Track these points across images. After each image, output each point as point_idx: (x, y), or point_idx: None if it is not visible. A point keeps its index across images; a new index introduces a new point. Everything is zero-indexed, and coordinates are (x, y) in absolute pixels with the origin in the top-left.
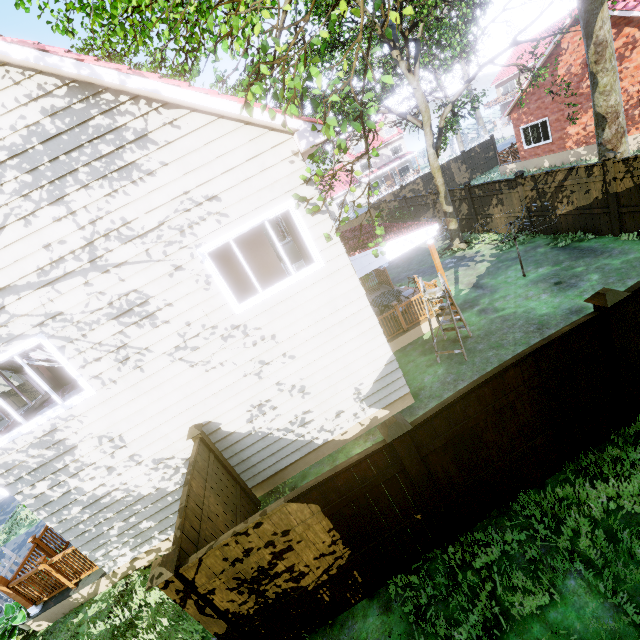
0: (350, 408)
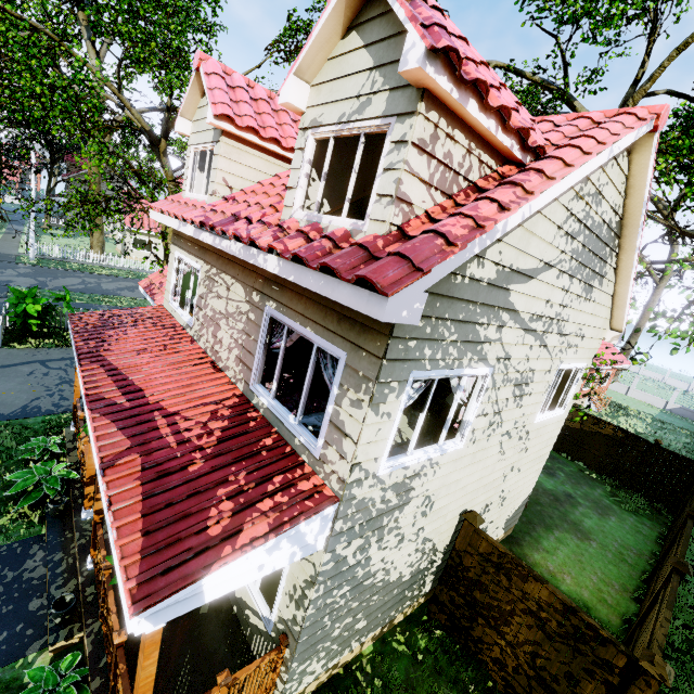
0: (500, 526)
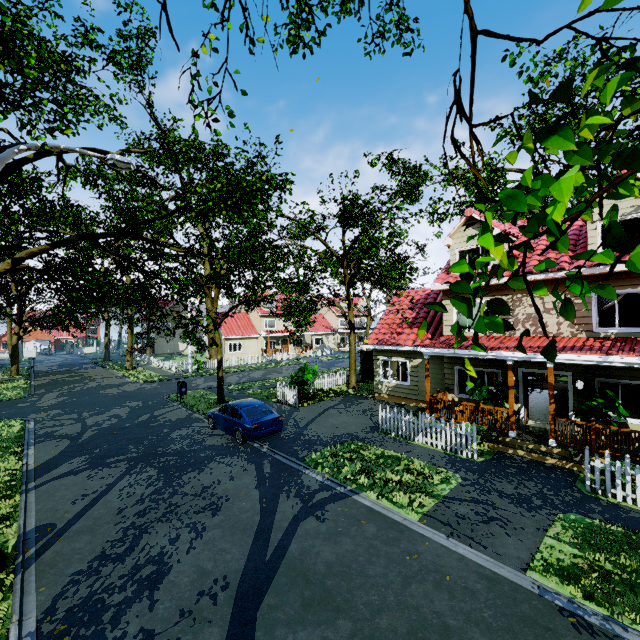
0: None
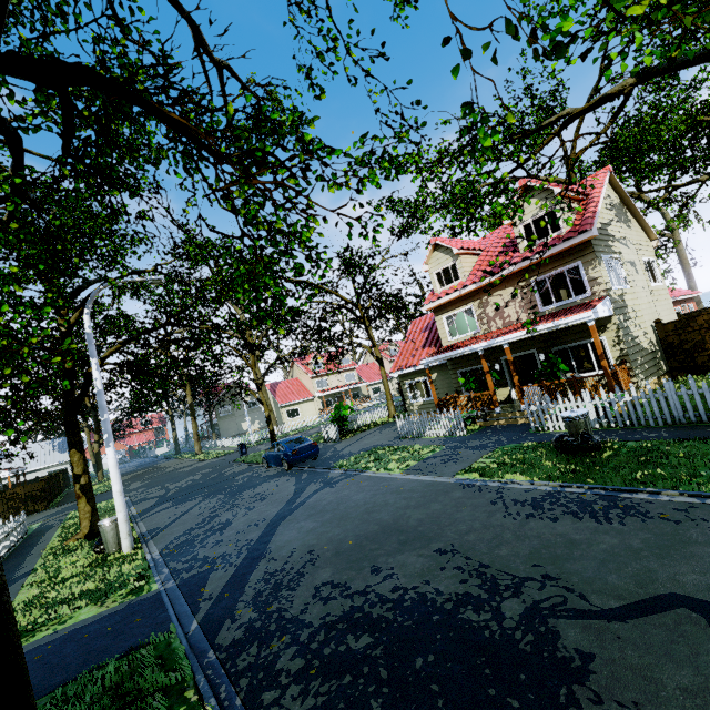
0: None
